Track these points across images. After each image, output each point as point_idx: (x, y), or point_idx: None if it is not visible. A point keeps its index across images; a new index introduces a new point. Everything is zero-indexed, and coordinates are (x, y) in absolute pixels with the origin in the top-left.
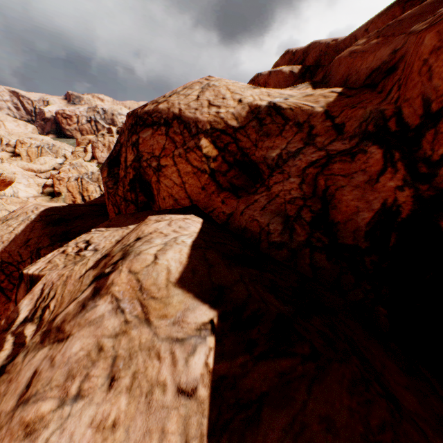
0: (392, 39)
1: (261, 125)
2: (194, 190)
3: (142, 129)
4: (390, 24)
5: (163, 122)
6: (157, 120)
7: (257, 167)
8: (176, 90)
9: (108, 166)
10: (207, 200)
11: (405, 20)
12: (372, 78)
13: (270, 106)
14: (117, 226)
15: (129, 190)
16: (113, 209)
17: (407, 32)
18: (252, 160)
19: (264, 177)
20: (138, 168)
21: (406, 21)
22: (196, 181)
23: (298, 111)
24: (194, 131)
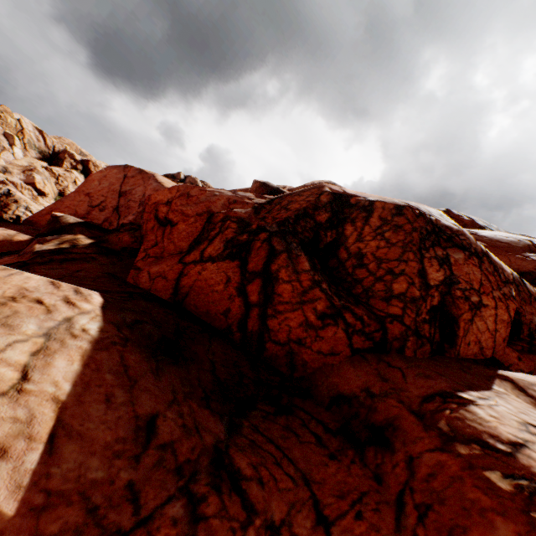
0: (501, 251)
1: (518, 290)
2: (499, 340)
3: (449, 245)
4: (473, 233)
5: (473, 251)
6: (467, 246)
7: (519, 327)
8: (425, 208)
9: (303, 250)
10: (501, 353)
11: (493, 240)
12: (529, 279)
13: (517, 276)
14: (481, 388)
15: (427, 321)
16: (345, 338)
17: (532, 259)
18: (520, 319)
19: (520, 336)
20: (442, 293)
21: (496, 242)
22: (504, 330)
23: (532, 289)
24: (502, 277)
